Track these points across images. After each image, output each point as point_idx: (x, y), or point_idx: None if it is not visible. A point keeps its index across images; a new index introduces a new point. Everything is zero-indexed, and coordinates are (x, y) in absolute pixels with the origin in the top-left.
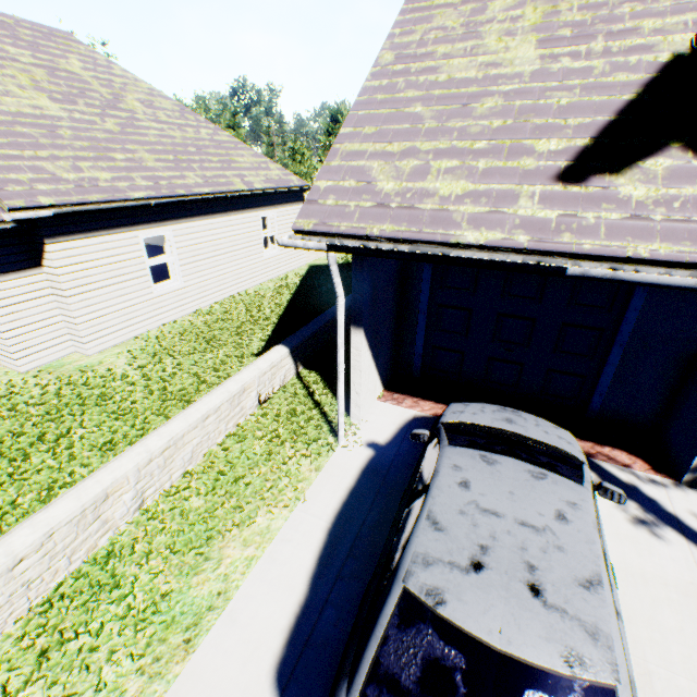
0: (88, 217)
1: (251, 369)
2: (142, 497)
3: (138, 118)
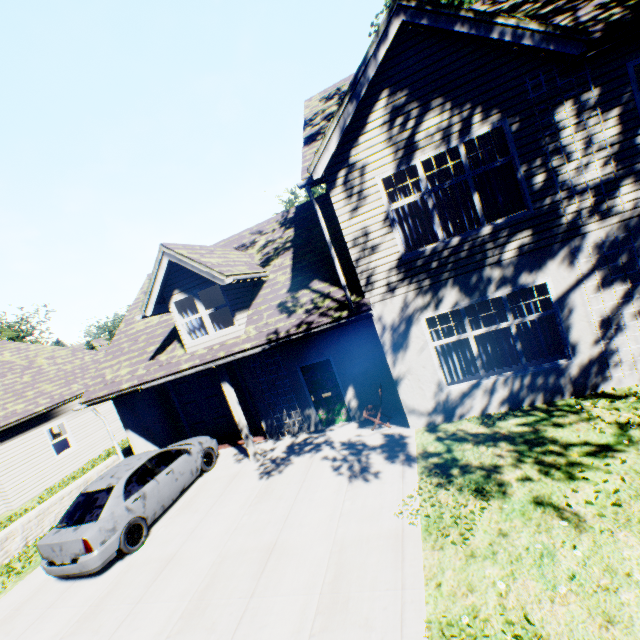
0: (12, 430)
1: (92, 470)
2: (27, 540)
3: (44, 367)
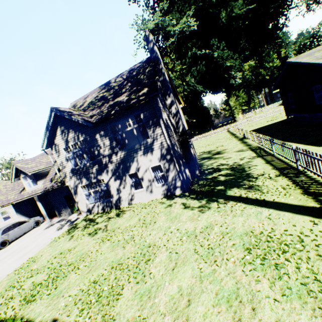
0: None
1: None
2: None
3: (2, 189)
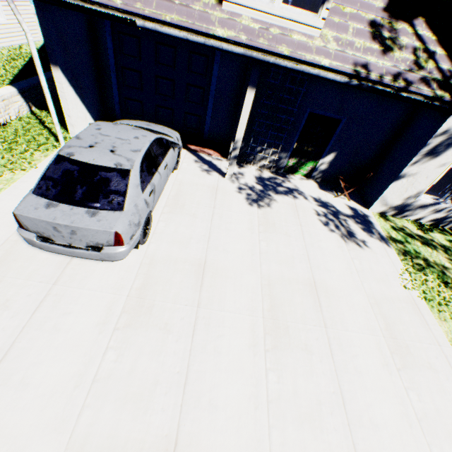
0: None
1: None
2: None
3: None
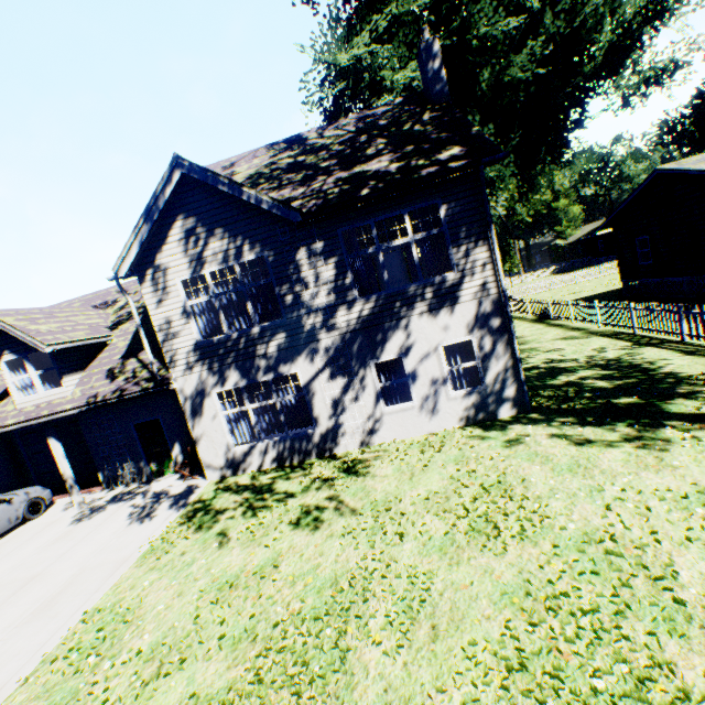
0: None
1: None
2: None
3: None
